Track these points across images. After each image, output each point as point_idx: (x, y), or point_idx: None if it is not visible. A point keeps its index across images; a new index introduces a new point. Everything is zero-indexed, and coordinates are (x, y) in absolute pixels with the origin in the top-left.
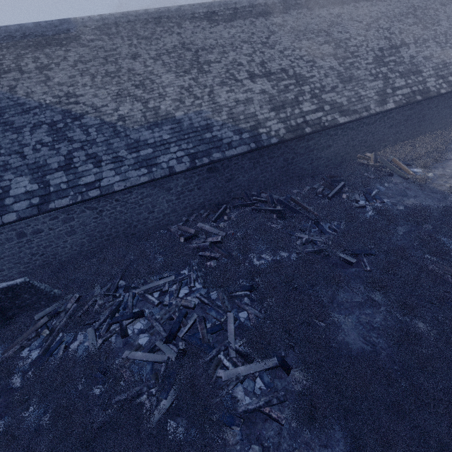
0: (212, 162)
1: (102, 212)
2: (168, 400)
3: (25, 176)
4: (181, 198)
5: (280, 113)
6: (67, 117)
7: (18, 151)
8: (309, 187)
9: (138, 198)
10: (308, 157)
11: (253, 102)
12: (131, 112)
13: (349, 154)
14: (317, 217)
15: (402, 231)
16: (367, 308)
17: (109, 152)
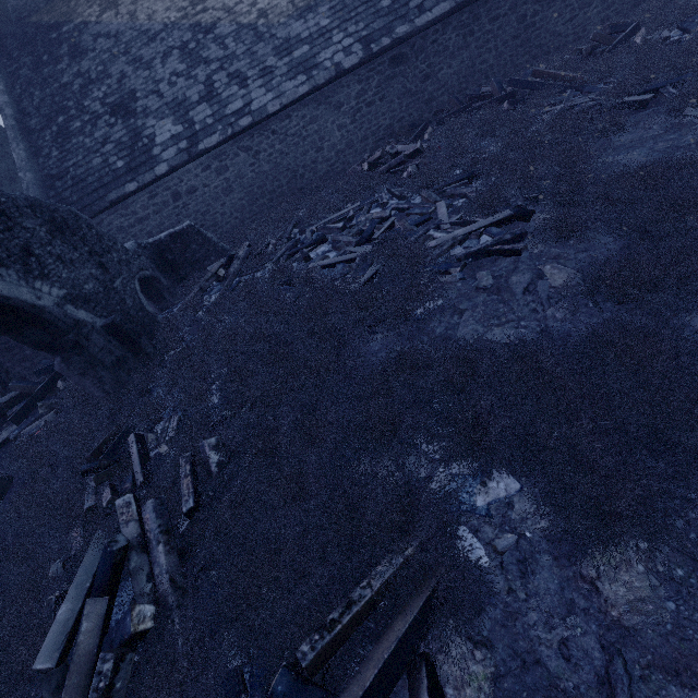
0: (396, 42)
1: (258, 155)
2: (367, 275)
3: (167, 119)
4: (358, 120)
5: None
6: (197, 33)
7: (154, 90)
8: (568, 56)
9: (299, 126)
10: (565, 5)
11: None
12: (272, 2)
13: None
14: (582, 80)
15: None
16: (670, 135)
17: (254, 64)
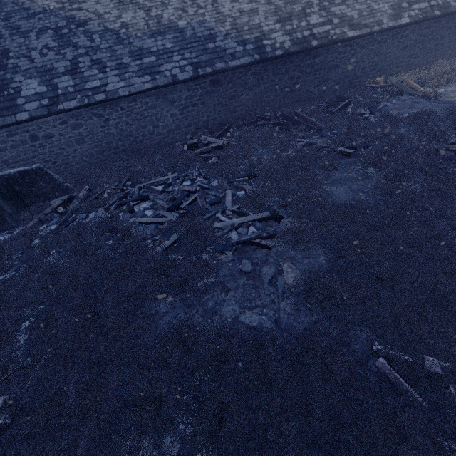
0: (215, 72)
1: (108, 121)
2: (169, 241)
3: (34, 79)
4: (185, 113)
5: (286, 25)
6: (71, 23)
7: (26, 55)
8: (314, 107)
9: (142, 108)
10: (315, 77)
11: (258, 13)
12: (133, 20)
13: (359, 78)
14: (319, 126)
15: (403, 130)
16: (360, 181)
17: (113, 58)
